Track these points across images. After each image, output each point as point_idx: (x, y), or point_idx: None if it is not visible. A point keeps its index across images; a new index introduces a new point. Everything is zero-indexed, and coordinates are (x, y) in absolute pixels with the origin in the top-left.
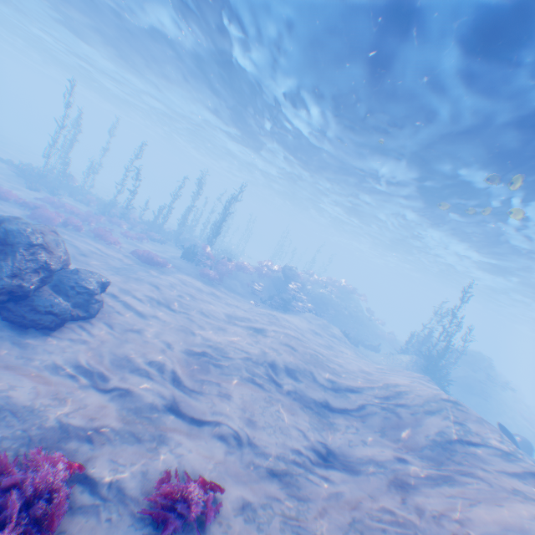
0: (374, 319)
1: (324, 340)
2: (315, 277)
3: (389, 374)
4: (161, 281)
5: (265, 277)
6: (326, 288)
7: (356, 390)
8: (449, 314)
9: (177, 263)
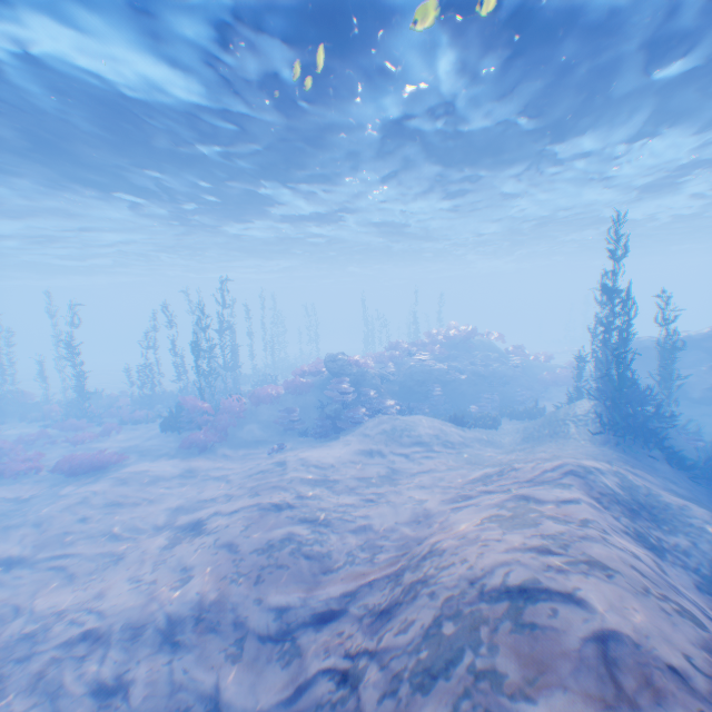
0: (532, 358)
1: (385, 462)
2: (402, 346)
3: (468, 499)
4: (66, 503)
5: (308, 391)
6: (413, 357)
7: (331, 615)
8: (606, 296)
9: (147, 445)
